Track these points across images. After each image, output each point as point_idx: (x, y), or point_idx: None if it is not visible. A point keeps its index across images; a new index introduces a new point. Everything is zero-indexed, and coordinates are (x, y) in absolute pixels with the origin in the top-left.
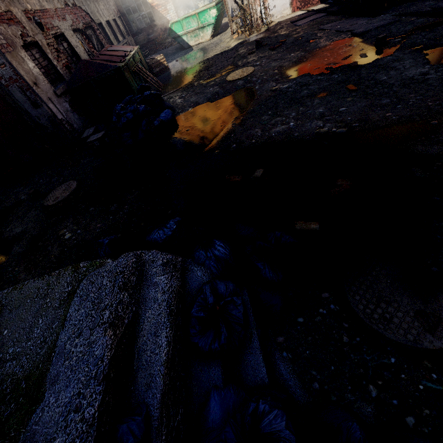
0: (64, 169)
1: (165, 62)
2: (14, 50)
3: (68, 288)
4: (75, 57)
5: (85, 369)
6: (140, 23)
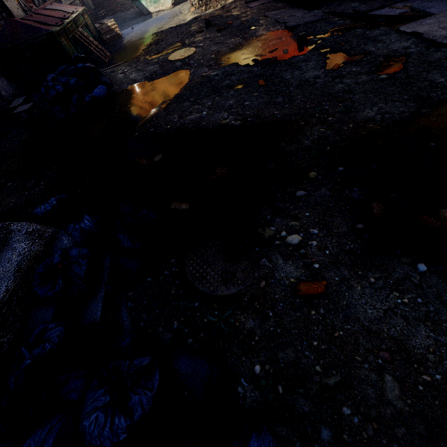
0: None
1: (117, 29)
2: None
3: None
4: (5, 12)
5: None
6: None
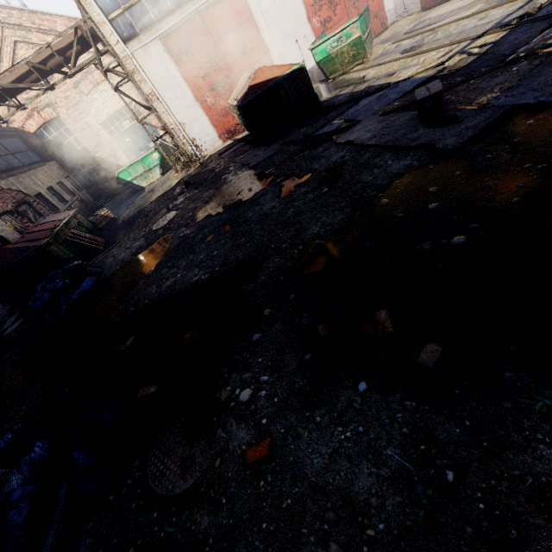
0: None
1: (111, 214)
2: None
3: None
4: (1, 241)
5: None
6: (92, 176)
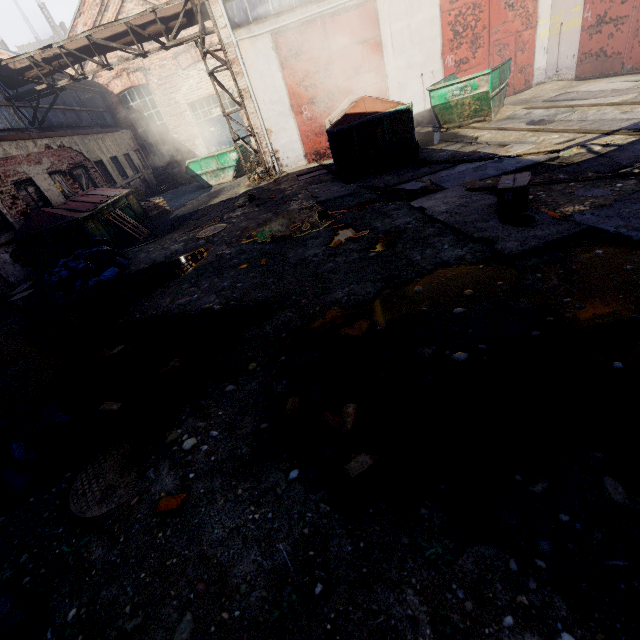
0: None
1: (166, 205)
2: None
3: None
4: (43, 201)
5: None
6: (163, 157)
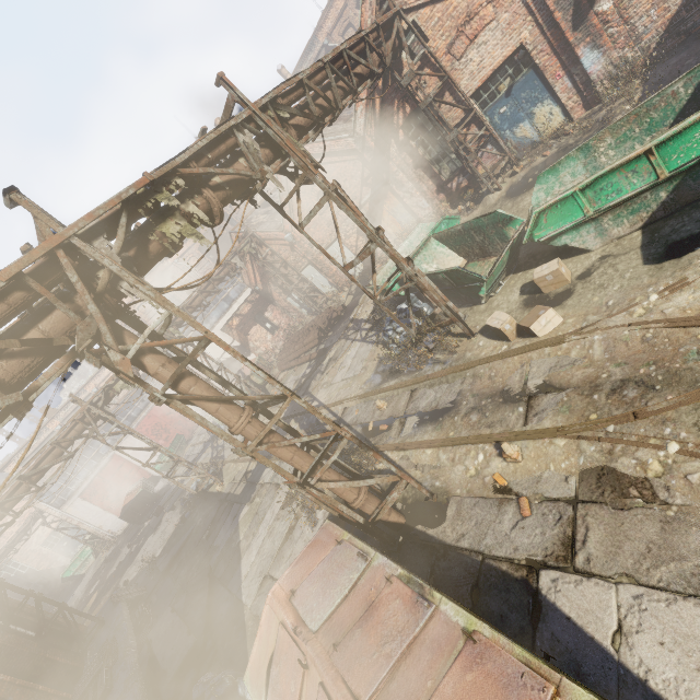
0: None
1: None
2: None
3: None
4: None
5: None
6: (37, 588)
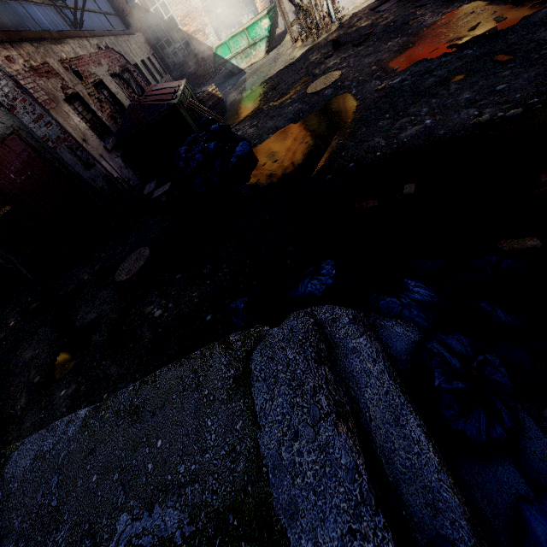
0: (128, 237)
1: (218, 93)
2: (57, 105)
3: (231, 372)
4: (117, 105)
5: (339, 489)
6: (176, 57)
